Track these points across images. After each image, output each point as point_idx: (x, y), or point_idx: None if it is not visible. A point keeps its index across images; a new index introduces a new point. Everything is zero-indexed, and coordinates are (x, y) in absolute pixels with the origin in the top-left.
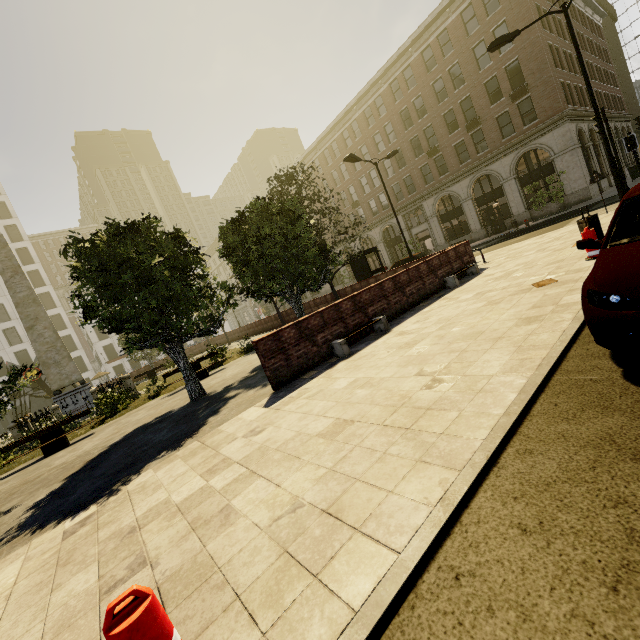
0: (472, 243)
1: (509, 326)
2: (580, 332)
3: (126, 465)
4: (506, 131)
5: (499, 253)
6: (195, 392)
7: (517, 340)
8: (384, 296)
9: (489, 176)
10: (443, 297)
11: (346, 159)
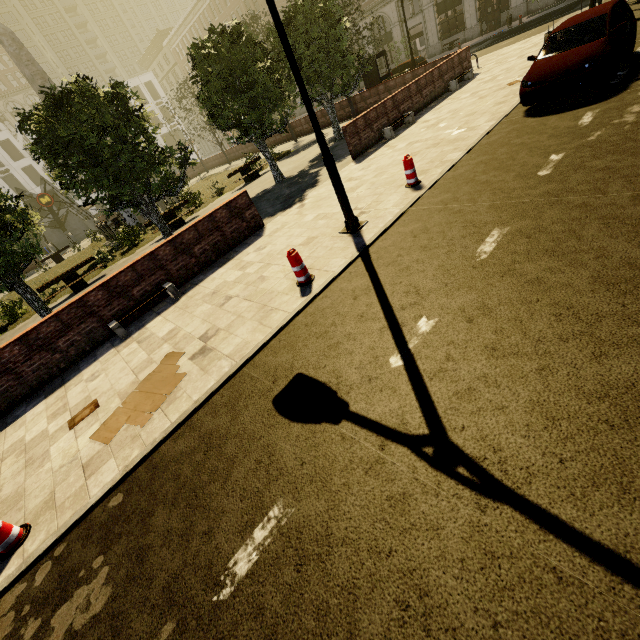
0: (464, 43)
1: (490, 107)
2: (519, 105)
3: (286, 199)
4: None
5: (490, 58)
6: (279, 176)
7: (493, 112)
8: (410, 97)
9: None
10: (448, 98)
11: None
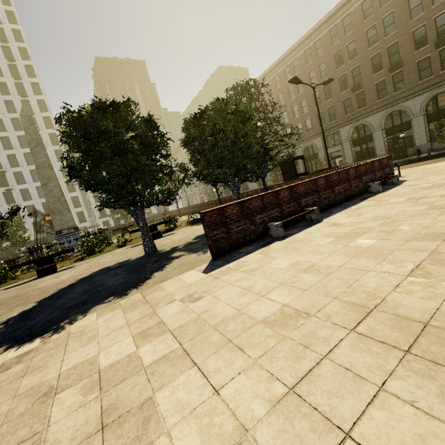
0: None
1: None
2: None
3: (80, 302)
4: (424, 74)
5: (412, 171)
6: (149, 248)
7: None
8: (316, 191)
9: (397, 114)
10: (369, 199)
11: (290, 80)
